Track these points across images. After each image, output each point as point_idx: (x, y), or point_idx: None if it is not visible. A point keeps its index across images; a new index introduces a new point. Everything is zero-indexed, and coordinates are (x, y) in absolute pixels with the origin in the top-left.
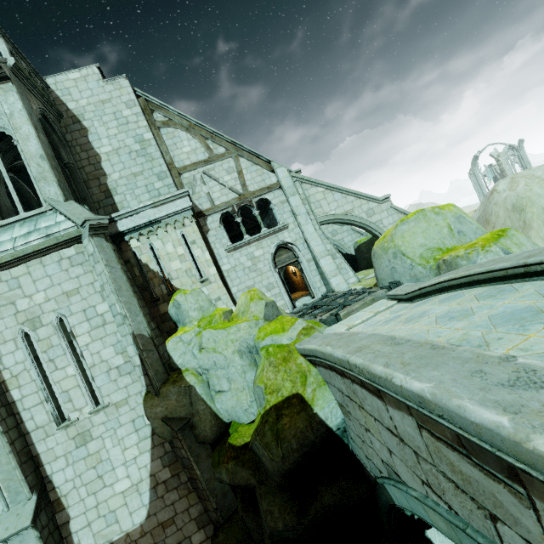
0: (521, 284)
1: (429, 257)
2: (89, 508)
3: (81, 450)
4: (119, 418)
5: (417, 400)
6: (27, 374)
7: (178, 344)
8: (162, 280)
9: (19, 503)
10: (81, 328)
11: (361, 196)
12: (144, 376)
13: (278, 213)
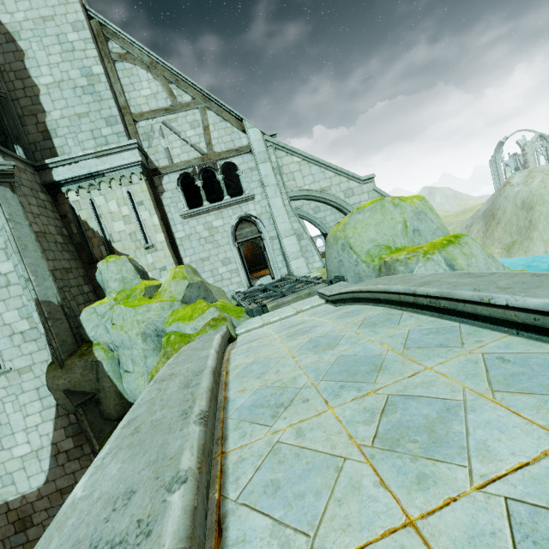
0: (410, 315)
1: (376, 255)
2: None
3: None
4: (22, 384)
5: None
6: None
7: (92, 316)
8: (102, 242)
9: None
10: None
11: (342, 173)
12: (49, 346)
13: (245, 181)
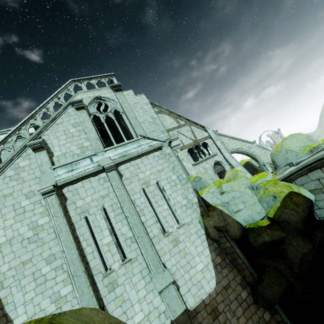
0: None
1: (303, 150)
2: (187, 280)
3: (176, 249)
4: (190, 231)
5: None
6: (147, 208)
7: (208, 194)
8: None
9: (159, 273)
10: (166, 186)
11: (244, 141)
12: (200, 207)
13: (211, 148)
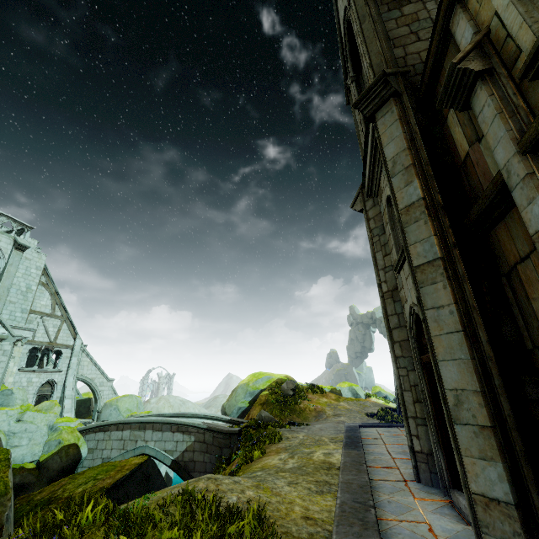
0: None
1: (127, 413)
2: None
3: None
4: None
5: (138, 420)
6: None
7: (4, 415)
8: None
9: None
10: None
11: (103, 373)
12: None
13: (61, 362)
